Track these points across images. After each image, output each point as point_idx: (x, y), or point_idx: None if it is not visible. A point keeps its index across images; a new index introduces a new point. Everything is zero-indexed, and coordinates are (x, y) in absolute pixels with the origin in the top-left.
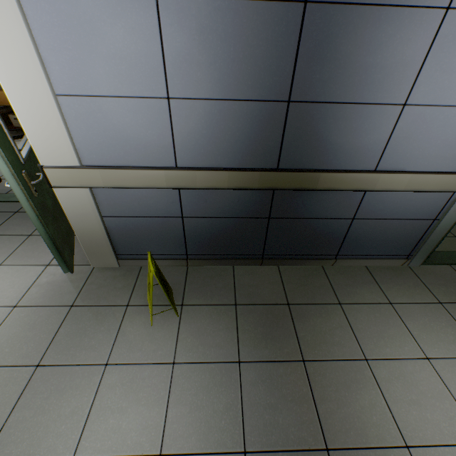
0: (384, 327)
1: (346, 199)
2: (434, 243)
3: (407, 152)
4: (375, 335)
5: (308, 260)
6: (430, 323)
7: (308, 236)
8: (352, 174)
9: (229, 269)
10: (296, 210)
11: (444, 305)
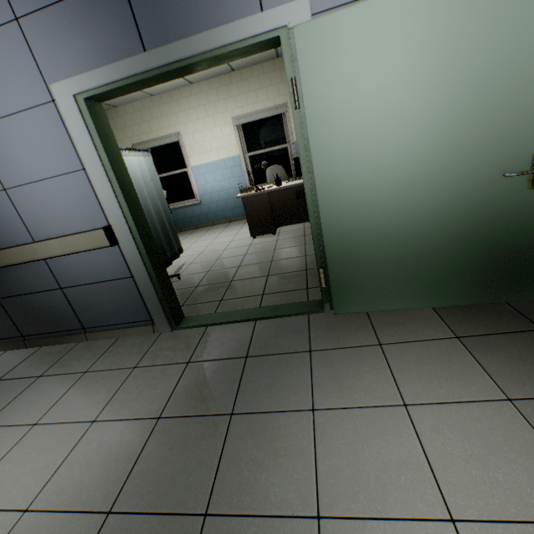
0: (44, 395)
1: (39, 271)
2: (157, 302)
3: (44, 222)
4: (24, 404)
5: (62, 337)
6: (93, 388)
7: (42, 311)
8: (13, 249)
9: (0, 354)
10: (11, 288)
11: (135, 369)
